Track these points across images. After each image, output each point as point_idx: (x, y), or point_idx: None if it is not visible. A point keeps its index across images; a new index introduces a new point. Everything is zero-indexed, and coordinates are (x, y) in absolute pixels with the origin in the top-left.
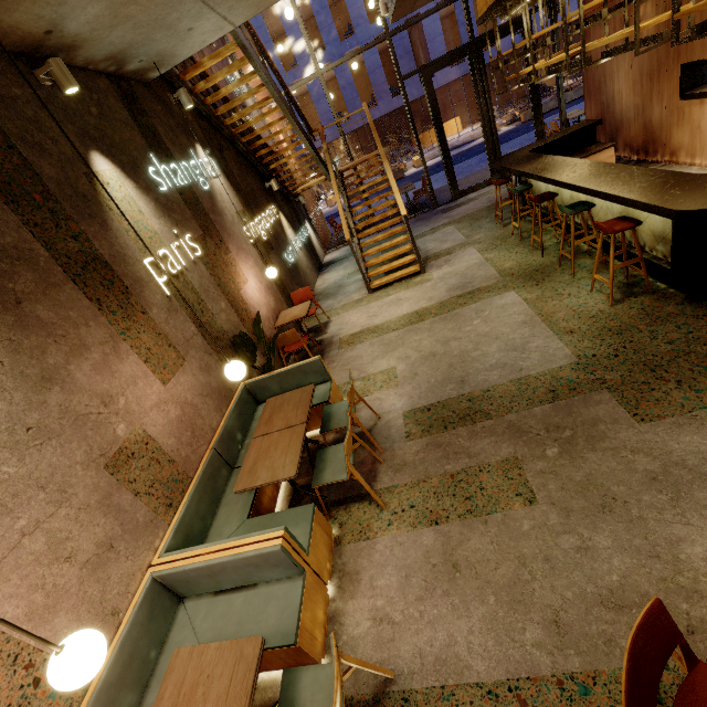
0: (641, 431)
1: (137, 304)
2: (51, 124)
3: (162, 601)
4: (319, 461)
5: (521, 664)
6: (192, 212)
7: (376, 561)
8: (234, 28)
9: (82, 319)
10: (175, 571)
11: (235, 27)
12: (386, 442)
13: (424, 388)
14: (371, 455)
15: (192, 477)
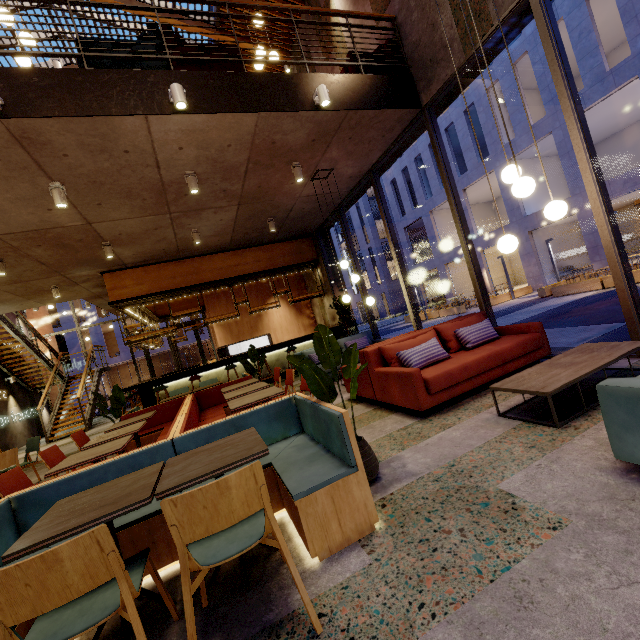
0: None
1: None
2: None
3: None
4: None
5: None
6: None
7: None
8: None
9: None
10: None
11: None
12: None
13: None
14: None
15: None
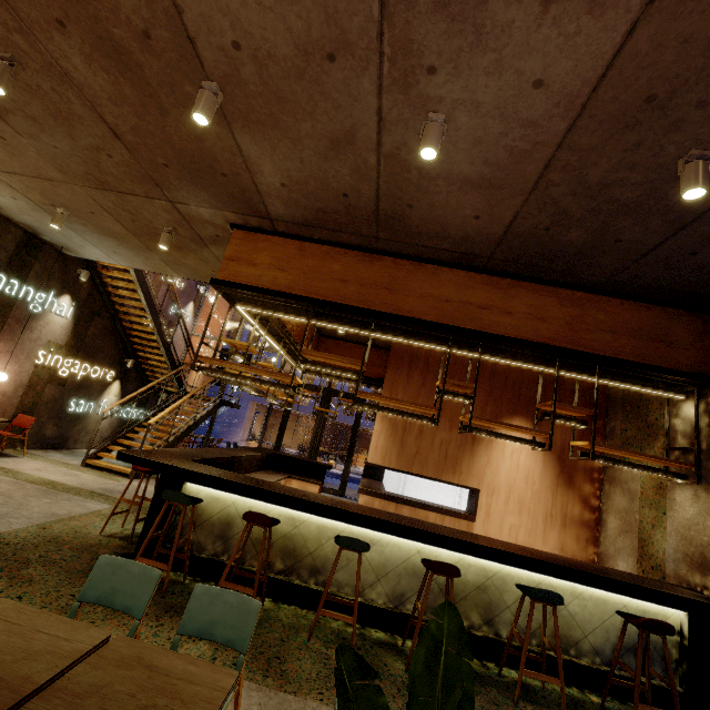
0: None
1: None
2: None
3: None
4: None
5: None
6: None
7: None
8: (121, 265)
9: None
10: None
11: (122, 265)
12: None
13: None
14: None
15: None
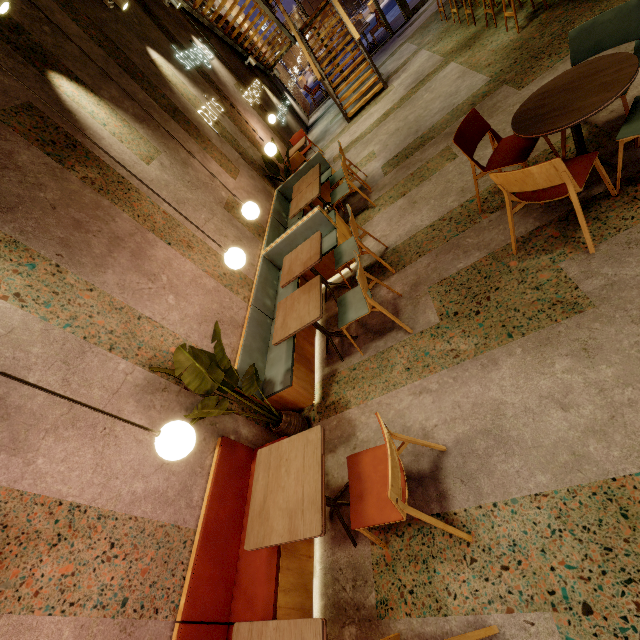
0: (520, 93)
1: (204, 136)
2: (124, 33)
3: (272, 267)
4: (333, 196)
5: (445, 211)
6: (209, 84)
7: (374, 225)
8: None
9: (185, 139)
10: (273, 247)
11: None
12: (372, 184)
13: (393, 149)
14: (365, 194)
15: (266, 228)
